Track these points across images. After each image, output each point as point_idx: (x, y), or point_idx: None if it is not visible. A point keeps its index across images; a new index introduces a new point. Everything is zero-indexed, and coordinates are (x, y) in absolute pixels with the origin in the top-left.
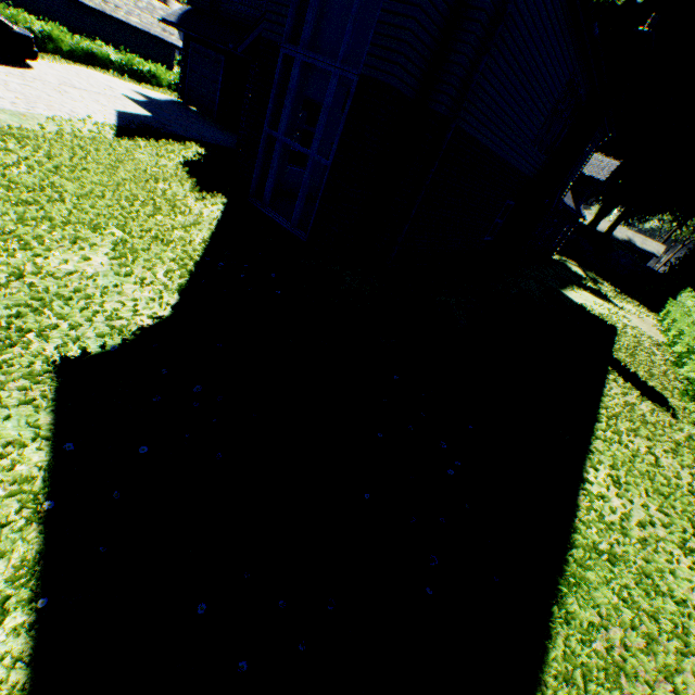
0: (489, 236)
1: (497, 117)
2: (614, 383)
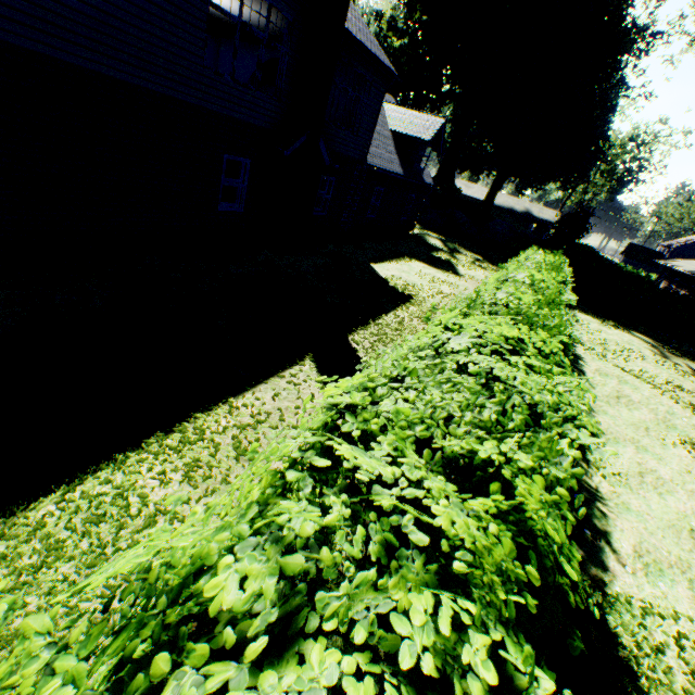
0: (239, 206)
1: (31, 4)
2: (287, 380)
